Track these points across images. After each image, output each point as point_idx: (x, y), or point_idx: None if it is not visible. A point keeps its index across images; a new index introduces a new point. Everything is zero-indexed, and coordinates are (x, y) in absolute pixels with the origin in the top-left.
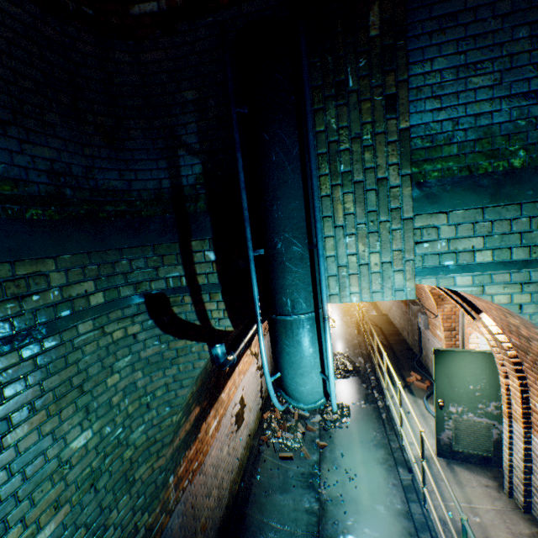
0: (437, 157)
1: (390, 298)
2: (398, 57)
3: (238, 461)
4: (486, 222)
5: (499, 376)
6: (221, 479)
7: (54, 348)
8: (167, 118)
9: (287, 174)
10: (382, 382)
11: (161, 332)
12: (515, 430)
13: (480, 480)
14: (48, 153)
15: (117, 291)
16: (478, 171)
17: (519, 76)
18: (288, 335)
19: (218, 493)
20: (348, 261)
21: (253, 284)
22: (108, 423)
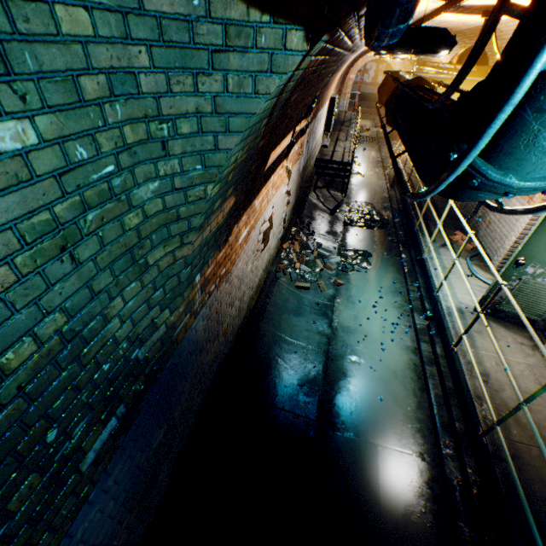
0: None
1: None
2: None
3: (258, 281)
4: None
5: None
6: (243, 293)
7: None
8: None
9: None
10: (426, 235)
11: None
12: None
13: (515, 338)
14: None
15: None
16: None
17: None
18: None
19: (239, 305)
20: None
21: None
22: (79, 138)
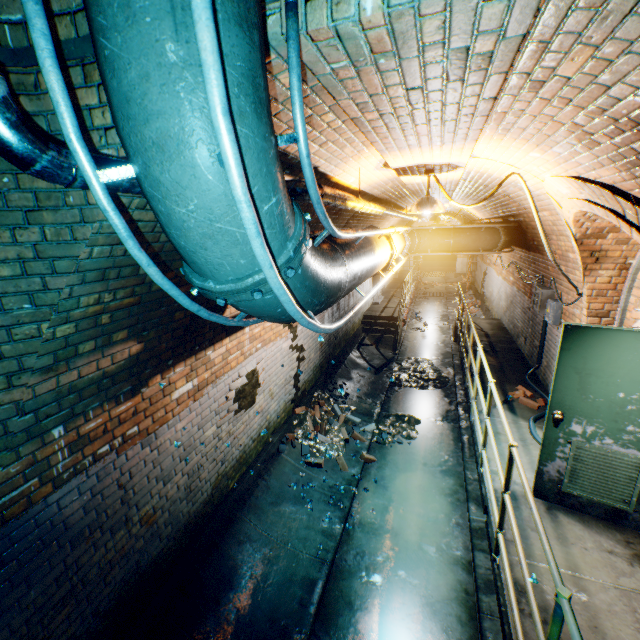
0: None
1: None
2: None
3: (237, 452)
4: None
5: None
6: (197, 466)
7: None
8: None
9: None
10: (470, 391)
11: None
12: None
13: (600, 542)
14: None
15: None
16: None
17: None
18: None
19: (189, 482)
20: None
21: None
22: None
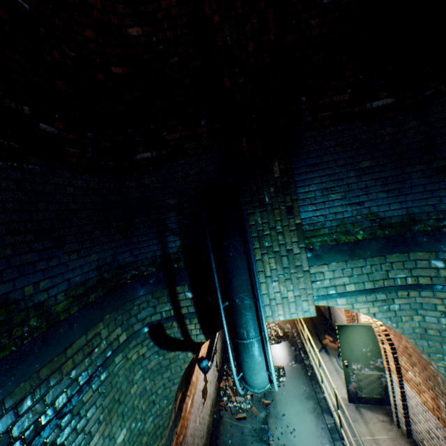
0: (318, 234)
1: (302, 316)
2: (291, 187)
3: (206, 427)
4: (349, 268)
5: (379, 342)
6: (197, 445)
7: (106, 378)
8: (158, 215)
9: (238, 262)
10: (306, 347)
11: (159, 348)
12: (394, 379)
13: (378, 417)
14: (96, 256)
15: (132, 328)
16: (340, 241)
17: (354, 194)
18: (246, 351)
19: None
20: (275, 296)
21: (224, 324)
22: (133, 420)
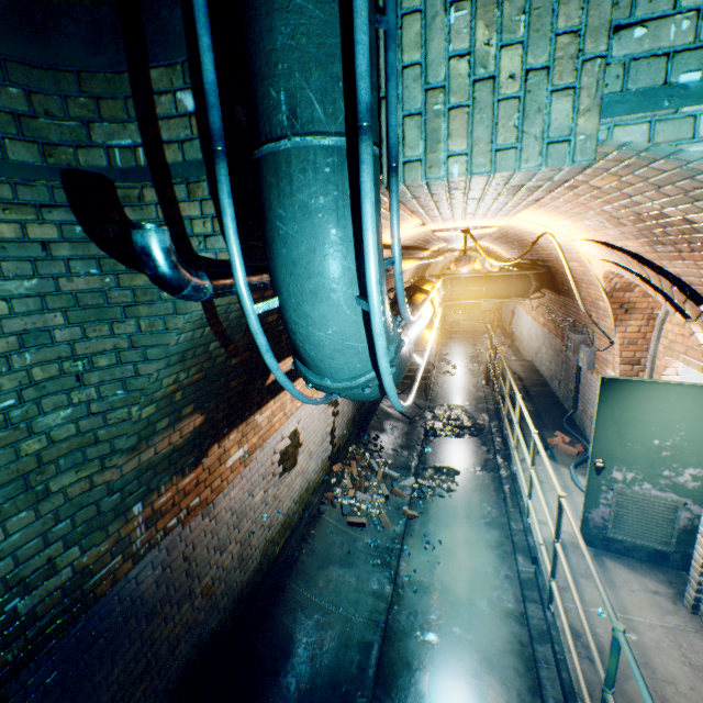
0: None
1: (535, 165)
2: None
3: (281, 516)
4: None
5: None
6: (248, 533)
7: None
8: None
9: None
10: (510, 440)
11: (103, 253)
12: None
13: (645, 583)
14: None
15: None
16: None
17: None
18: (283, 193)
19: (241, 550)
20: (449, 76)
21: (201, 51)
22: None
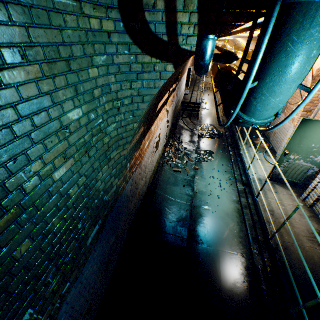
0: None
1: None
2: None
3: (154, 168)
4: None
5: None
6: (147, 174)
7: None
8: None
9: None
10: (241, 141)
11: (131, 41)
12: None
13: (288, 192)
14: None
15: None
16: None
17: None
18: (303, 27)
19: (145, 180)
20: None
21: None
22: (92, 111)
